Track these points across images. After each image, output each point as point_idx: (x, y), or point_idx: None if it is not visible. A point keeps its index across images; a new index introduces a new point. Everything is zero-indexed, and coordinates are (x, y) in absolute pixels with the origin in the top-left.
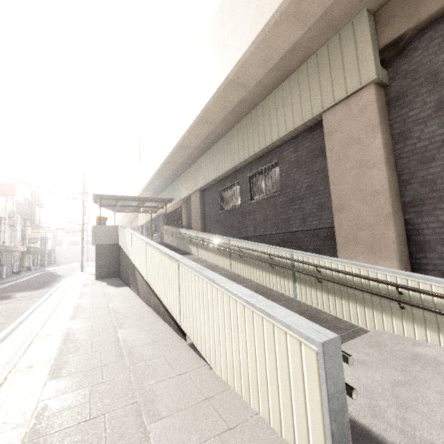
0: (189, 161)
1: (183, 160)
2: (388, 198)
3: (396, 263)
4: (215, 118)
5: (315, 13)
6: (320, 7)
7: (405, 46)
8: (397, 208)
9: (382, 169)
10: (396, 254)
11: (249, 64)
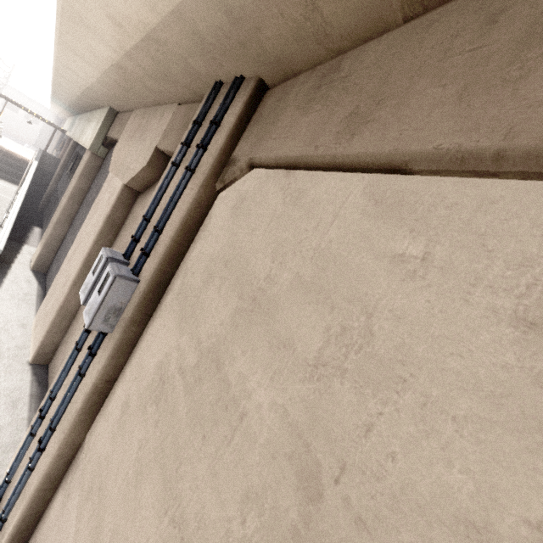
0: (78, 108)
1: (70, 104)
2: (59, 215)
3: (43, 246)
4: (68, 94)
5: (79, 87)
6: (80, 87)
7: (113, 144)
8: (65, 223)
9: (66, 199)
10: (45, 242)
11: (60, 81)
